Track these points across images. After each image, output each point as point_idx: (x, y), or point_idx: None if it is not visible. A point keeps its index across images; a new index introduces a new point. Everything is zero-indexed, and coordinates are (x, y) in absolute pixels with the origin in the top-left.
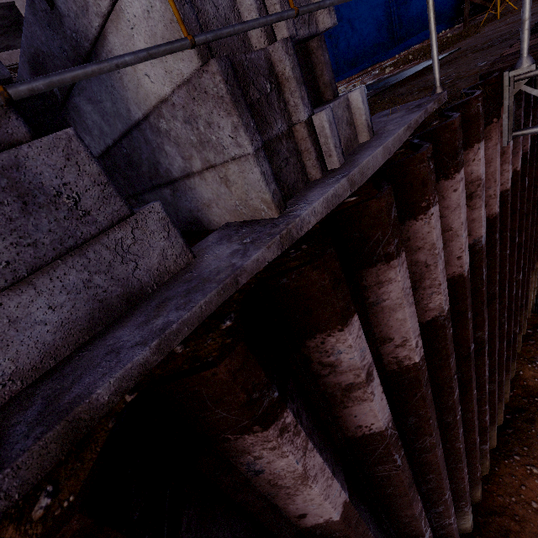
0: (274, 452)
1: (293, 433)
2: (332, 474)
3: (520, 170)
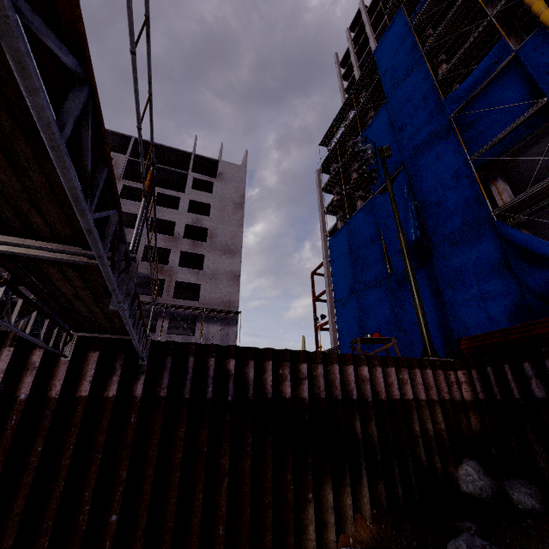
0: None
1: None
2: None
3: (114, 399)
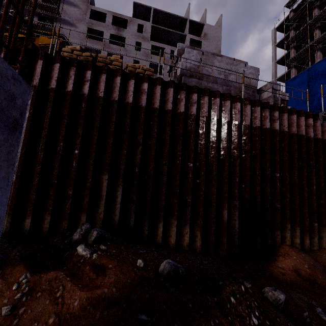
0: (266, 112)
1: (269, 112)
2: (269, 122)
3: None
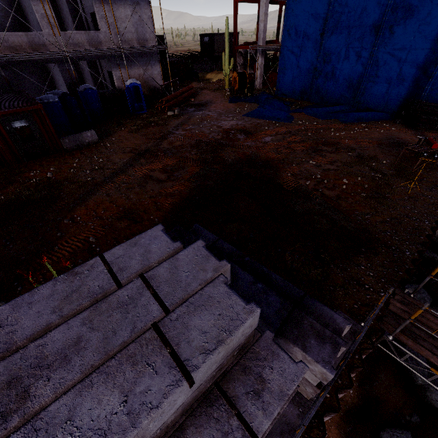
0: None
1: None
2: None
3: None
